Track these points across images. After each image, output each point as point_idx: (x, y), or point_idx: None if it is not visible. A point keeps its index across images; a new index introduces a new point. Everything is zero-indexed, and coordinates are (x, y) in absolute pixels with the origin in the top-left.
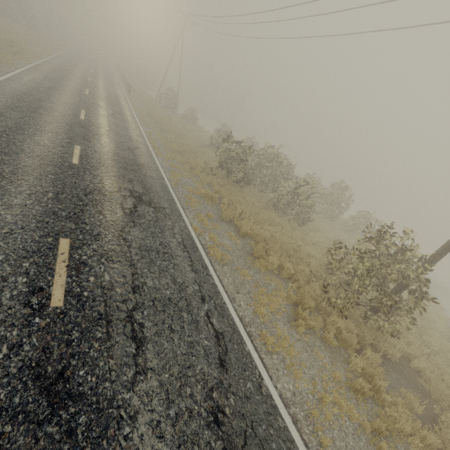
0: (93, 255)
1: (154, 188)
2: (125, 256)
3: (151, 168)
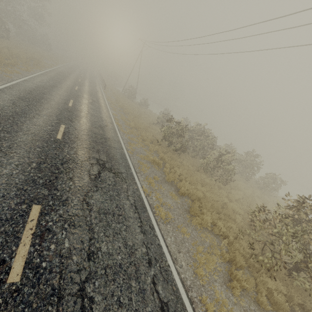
0: (58, 221)
1: (115, 157)
2: (86, 220)
3: (114, 140)
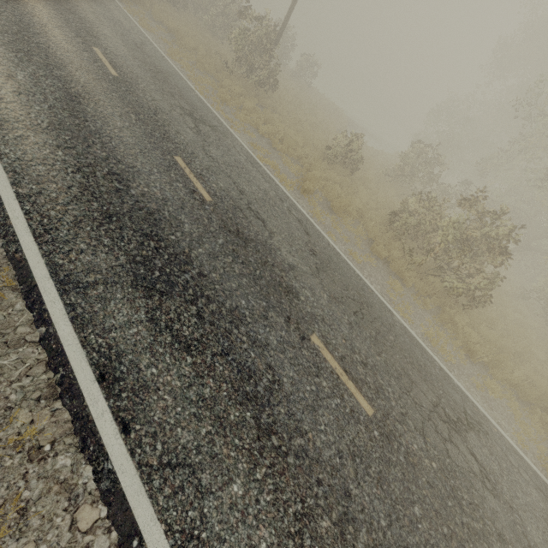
0: None
1: None
2: None
3: None
